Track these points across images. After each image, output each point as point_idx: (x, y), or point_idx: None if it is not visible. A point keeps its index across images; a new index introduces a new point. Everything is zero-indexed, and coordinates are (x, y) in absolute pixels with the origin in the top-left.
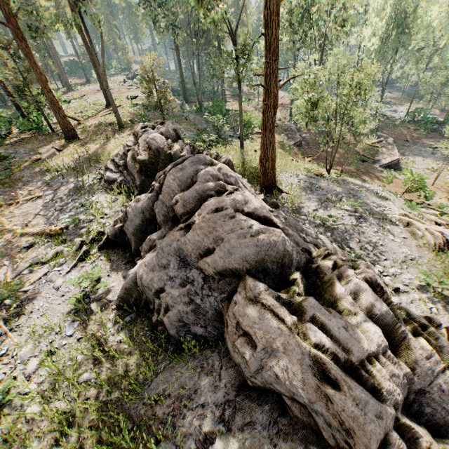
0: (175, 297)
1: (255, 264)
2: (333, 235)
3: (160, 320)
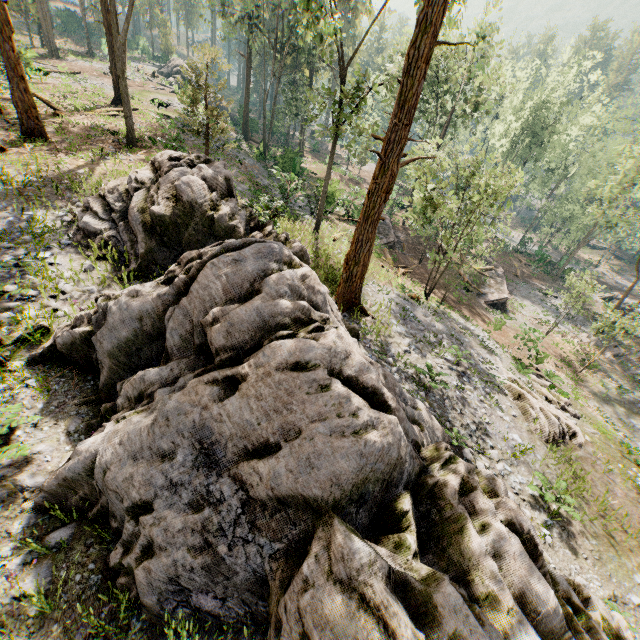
0: (174, 531)
1: (350, 488)
2: (428, 397)
3: (127, 566)
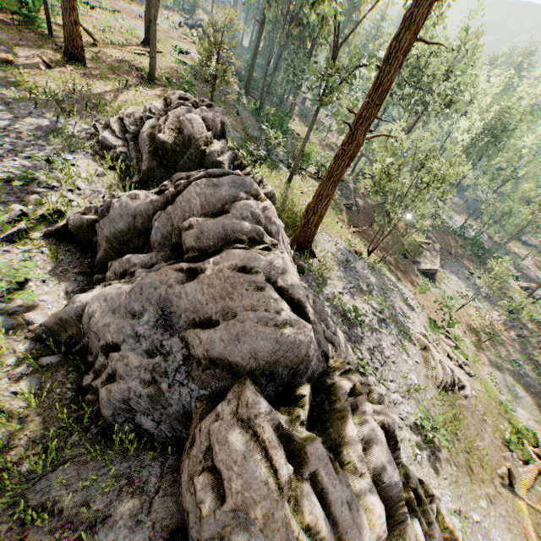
0: (132, 367)
1: (264, 364)
2: (350, 331)
3: (94, 387)
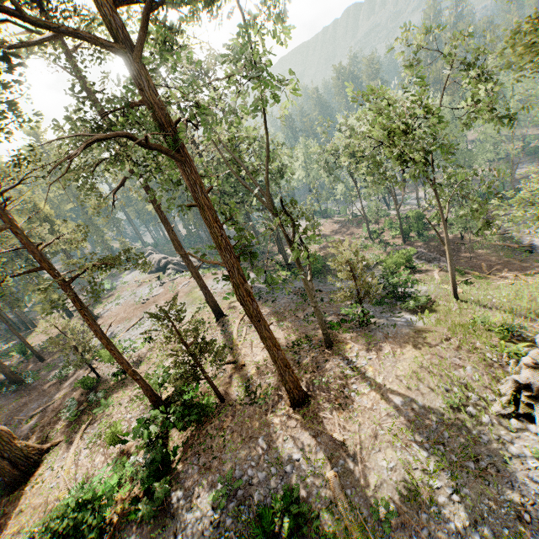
0: None
1: None
2: None
3: None
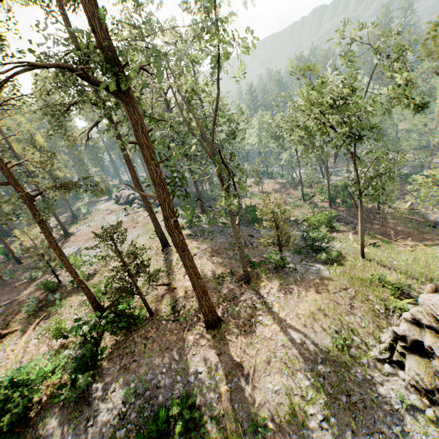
0: None
1: None
2: None
3: None
